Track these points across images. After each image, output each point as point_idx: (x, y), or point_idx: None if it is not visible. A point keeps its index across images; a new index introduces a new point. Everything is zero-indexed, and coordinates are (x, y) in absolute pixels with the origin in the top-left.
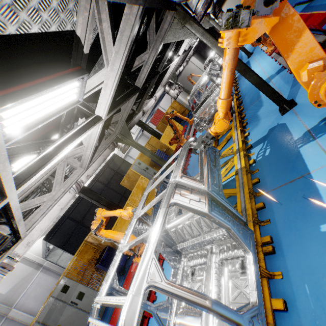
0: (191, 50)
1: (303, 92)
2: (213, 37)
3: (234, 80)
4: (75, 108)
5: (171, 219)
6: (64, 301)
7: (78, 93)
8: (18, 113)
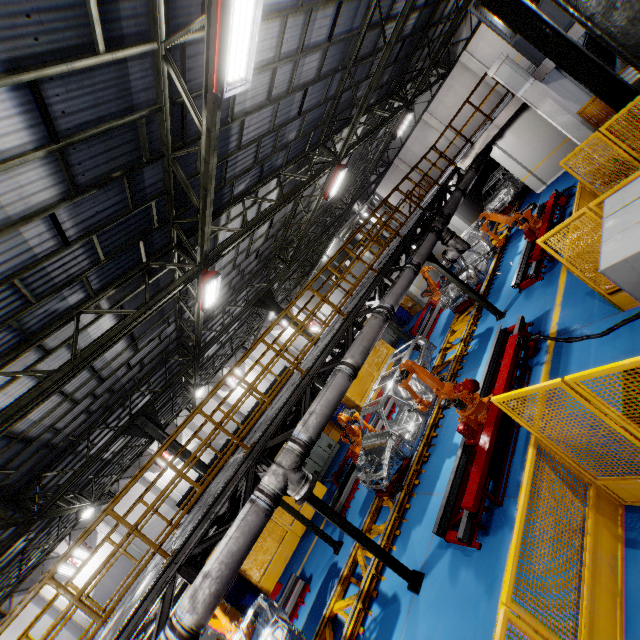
0: None
1: (431, 581)
2: (317, 509)
3: (459, 362)
4: None
5: None
6: None
7: None
8: None
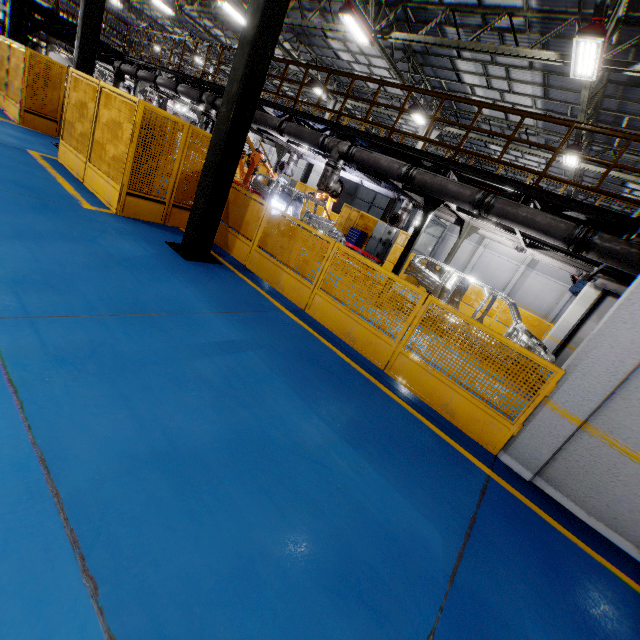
0: None
1: None
2: None
3: None
4: None
5: None
6: None
7: None
8: None
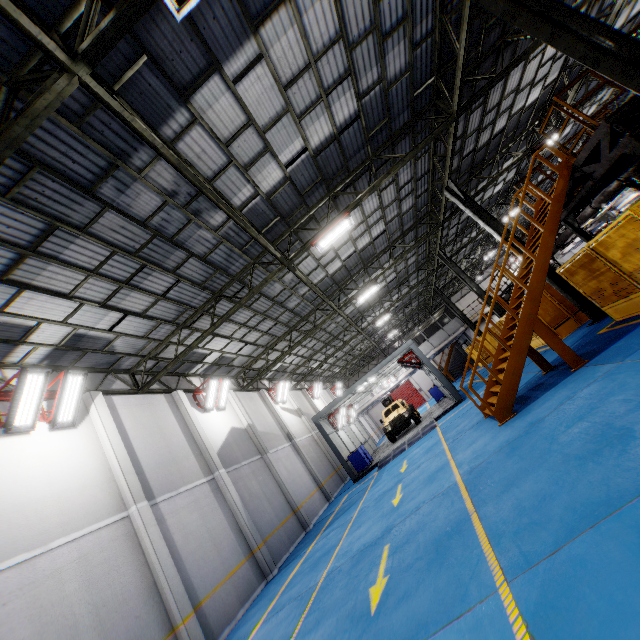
0: None
1: None
2: None
3: None
4: None
5: None
6: None
7: None
8: None
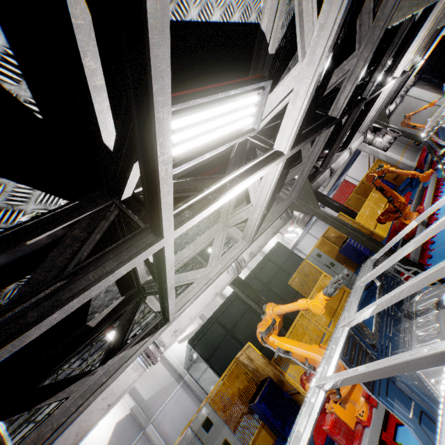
0: (411, 76)
1: None
2: None
3: None
4: (247, 143)
5: None
6: (205, 444)
7: (254, 116)
8: (187, 127)
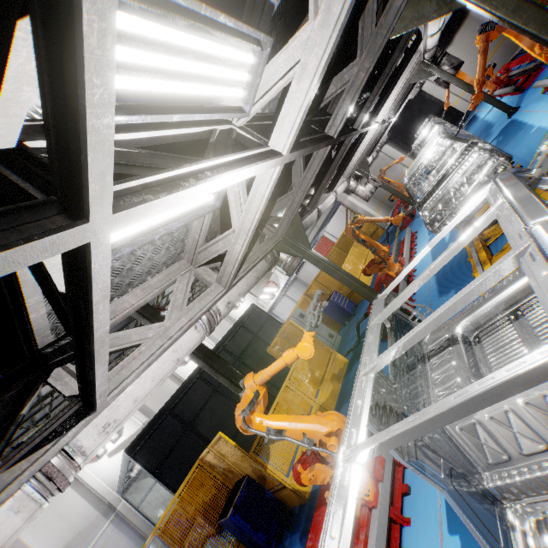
0: (386, 132)
1: None
2: None
3: None
4: (232, 132)
5: (451, 393)
6: None
7: (246, 90)
8: (144, 44)
